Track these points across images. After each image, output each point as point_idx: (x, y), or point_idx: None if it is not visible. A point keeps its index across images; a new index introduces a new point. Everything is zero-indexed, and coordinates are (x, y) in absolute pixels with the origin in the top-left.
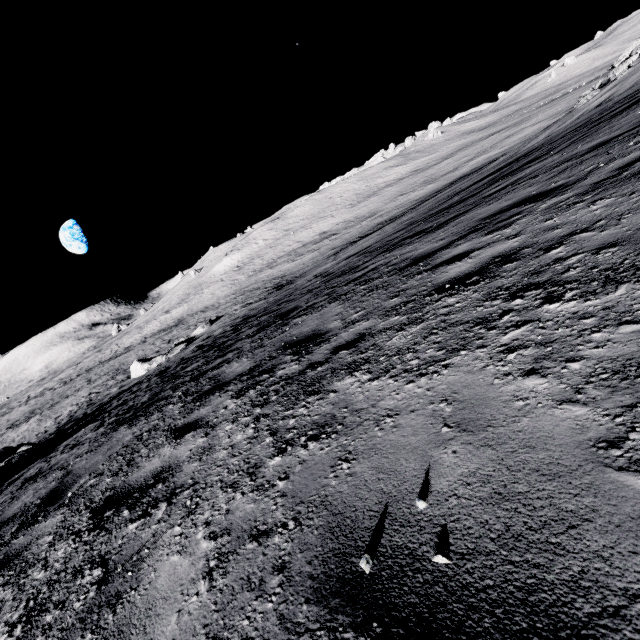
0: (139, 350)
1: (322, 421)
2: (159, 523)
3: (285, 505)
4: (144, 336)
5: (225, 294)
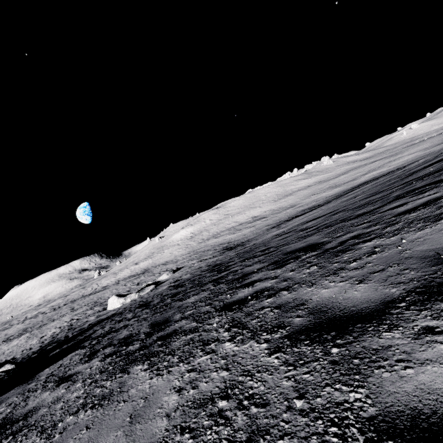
0: (113, 289)
1: None
2: None
3: None
4: (118, 279)
5: (181, 253)
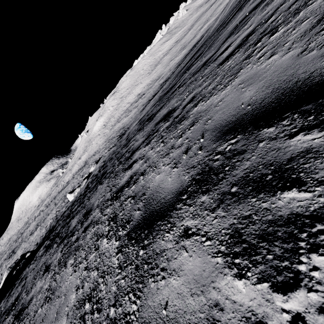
0: (72, 183)
1: (54, 289)
2: None
3: None
4: (73, 174)
5: (102, 142)
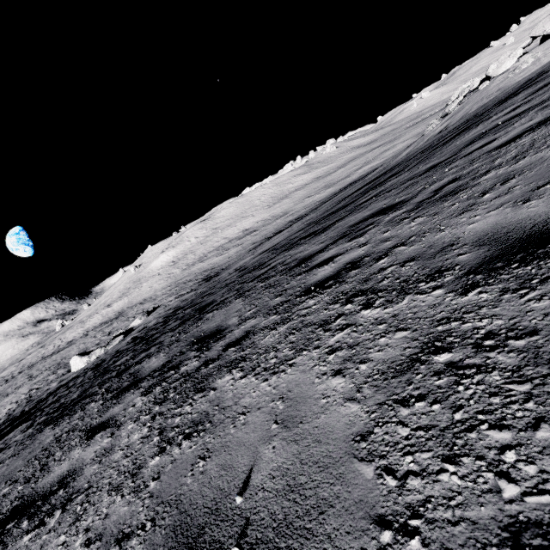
0: (81, 343)
1: (198, 419)
2: (49, 533)
3: (149, 506)
4: (86, 329)
5: (162, 287)
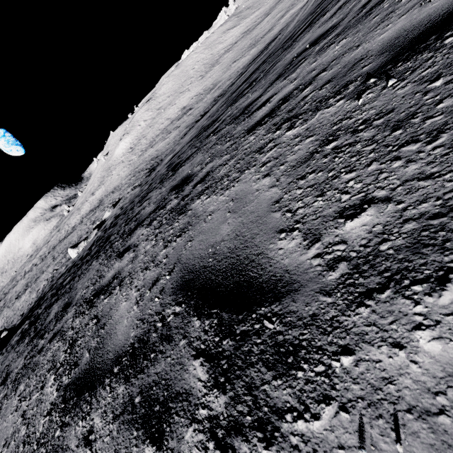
0: (78, 230)
1: None
2: None
3: None
4: (82, 216)
5: (125, 175)
